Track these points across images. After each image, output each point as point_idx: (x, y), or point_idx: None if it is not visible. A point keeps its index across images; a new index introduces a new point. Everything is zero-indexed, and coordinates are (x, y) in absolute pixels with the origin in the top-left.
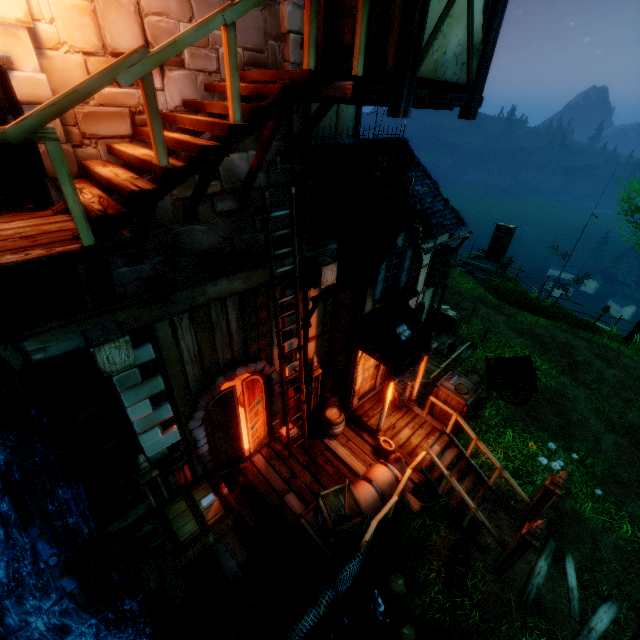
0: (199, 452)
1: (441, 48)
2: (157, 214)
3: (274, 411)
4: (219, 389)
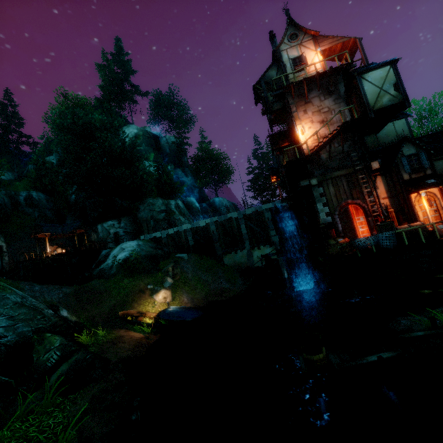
0: (338, 229)
1: (380, 103)
2: (323, 161)
3: (371, 225)
4: (342, 205)
